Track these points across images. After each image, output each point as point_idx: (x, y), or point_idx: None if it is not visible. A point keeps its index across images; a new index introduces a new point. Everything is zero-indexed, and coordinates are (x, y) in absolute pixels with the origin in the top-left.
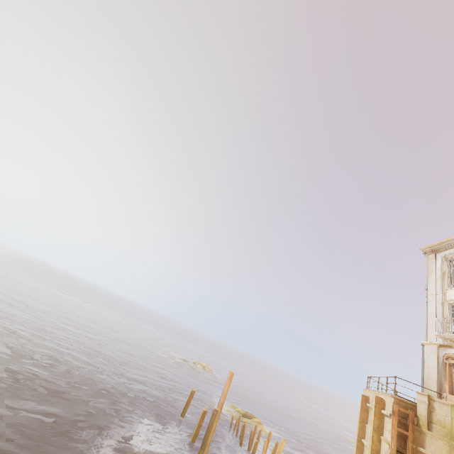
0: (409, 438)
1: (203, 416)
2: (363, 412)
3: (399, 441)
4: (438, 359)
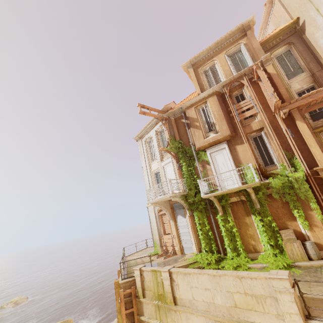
0: (134, 312)
1: None
2: None
3: (130, 318)
4: (155, 214)
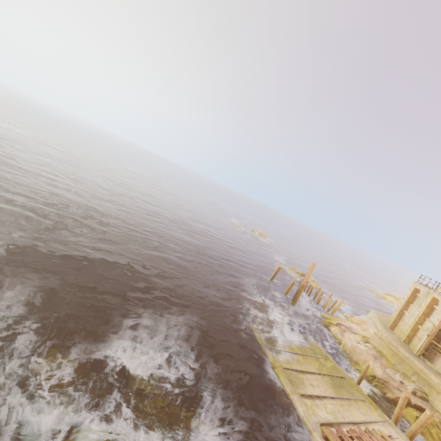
0: None
1: (292, 285)
2: (411, 297)
3: None
4: None
